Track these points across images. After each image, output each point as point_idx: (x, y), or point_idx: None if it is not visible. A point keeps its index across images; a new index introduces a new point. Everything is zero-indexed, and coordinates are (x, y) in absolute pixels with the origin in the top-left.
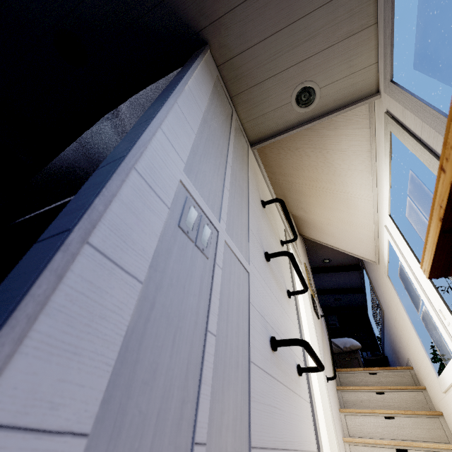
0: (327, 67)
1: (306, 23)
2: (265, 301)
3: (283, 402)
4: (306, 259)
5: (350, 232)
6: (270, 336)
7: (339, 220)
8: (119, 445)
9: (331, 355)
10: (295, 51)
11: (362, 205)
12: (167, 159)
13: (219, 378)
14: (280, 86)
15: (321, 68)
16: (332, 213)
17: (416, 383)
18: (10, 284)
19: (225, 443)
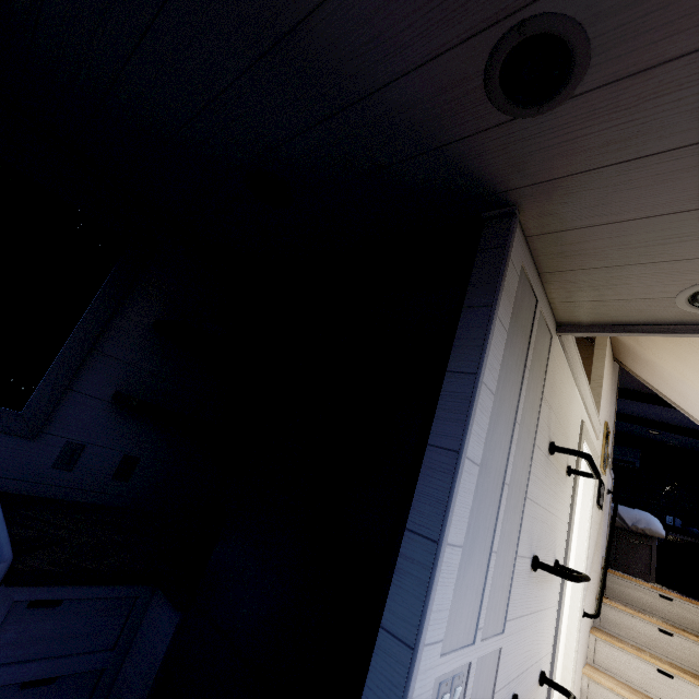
0: None
1: None
2: (515, 652)
3: None
4: (612, 400)
5: None
6: (512, 694)
7: None
8: None
9: (602, 577)
10: None
11: None
12: (423, 682)
13: None
14: (659, 276)
15: None
16: (698, 376)
17: None
18: None
19: None
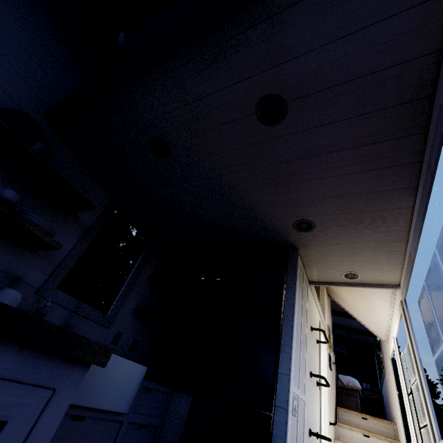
0: (368, 270)
1: (359, 256)
2: (308, 409)
3: None
4: (329, 314)
5: (369, 317)
6: (309, 428)
7: (361, 308)
8: None
9: (335, 404)
10: (350, 262)
11: (380, 312)
12: (291, 389)
13: None
14: (336, 269)
15: (364, 270)
16: (358, 302)
17: (395, 436)
18: None
19: None
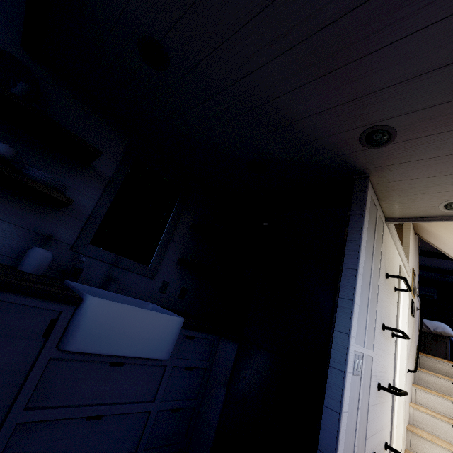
0: None
1: None
2: (377, 364)
3: (378, 412)
4: (415, 256)
5: None
6: (377, 382)
7: None
8: (344, 452)
9: (417, 352)
10: None
11: None
12: (351, 349)
13: (359, 422)
14: (430, 198)
15: None
16: None
17: None
18: (327, 424)
19: (360, 442)
